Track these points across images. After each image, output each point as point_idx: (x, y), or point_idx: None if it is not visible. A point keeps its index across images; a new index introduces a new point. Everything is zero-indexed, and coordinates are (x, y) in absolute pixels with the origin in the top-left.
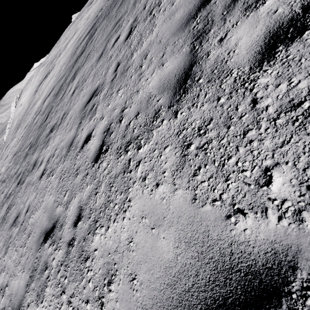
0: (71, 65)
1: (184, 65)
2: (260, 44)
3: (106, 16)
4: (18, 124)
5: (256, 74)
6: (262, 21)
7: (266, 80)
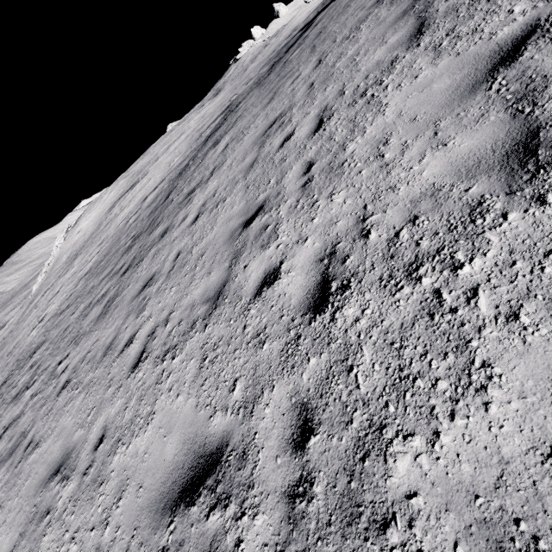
0: (198, 146)
1: (413, 28)
2: None
3: (254, 88)
4: (73, 256)
5: None
6: None
7: None
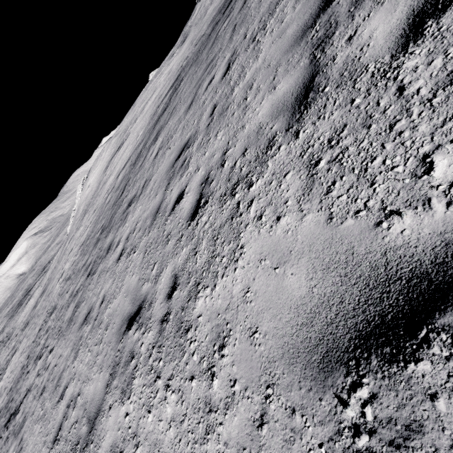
0: (151, 127)
1: (303, 80)
2: (402, 27)
3: (194, 62)
4: (84, 210)
5: (400, 60)
6: (402, 2)
7: (414, 62)
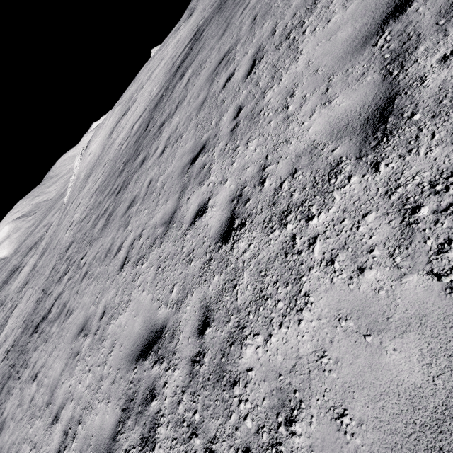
0: (170, 77)
1: None
2: None
3: (216, 13)
4: (87, 174)
5: None
6: None
7: None
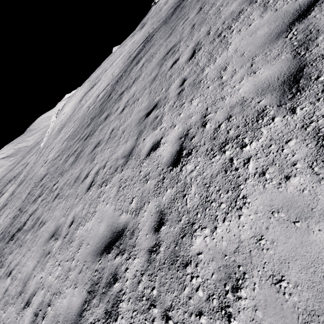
0: (128, 64)
1: None
2: None
3: (163, 25)
4: (61, 127)
5: None
6: None
7: None
